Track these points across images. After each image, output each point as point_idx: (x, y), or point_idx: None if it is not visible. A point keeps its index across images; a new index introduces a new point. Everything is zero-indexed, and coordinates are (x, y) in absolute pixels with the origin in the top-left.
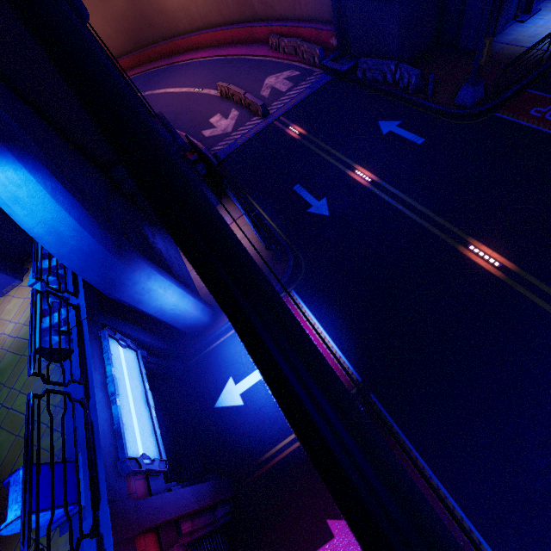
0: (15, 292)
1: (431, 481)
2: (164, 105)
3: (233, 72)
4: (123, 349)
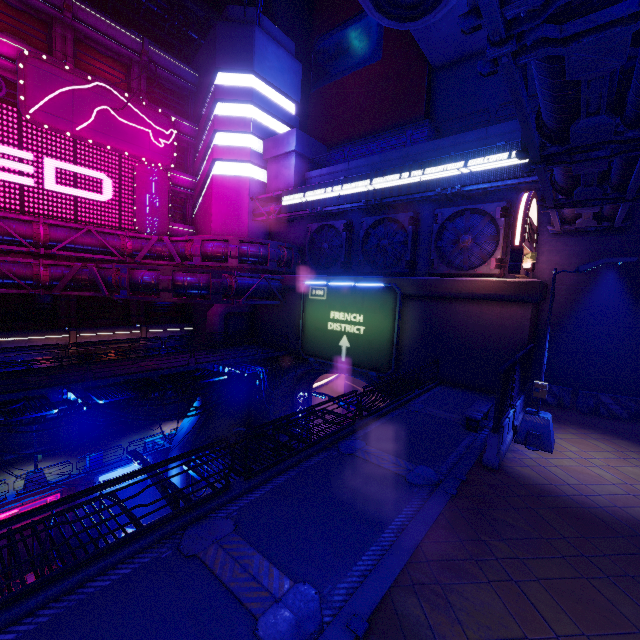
0: None
1: None
2: None
3: None
4: None
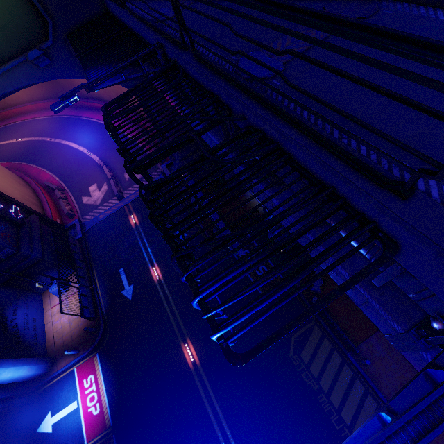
0: None
1: None
2: (65, 159)
3: (114, 145)
4: None
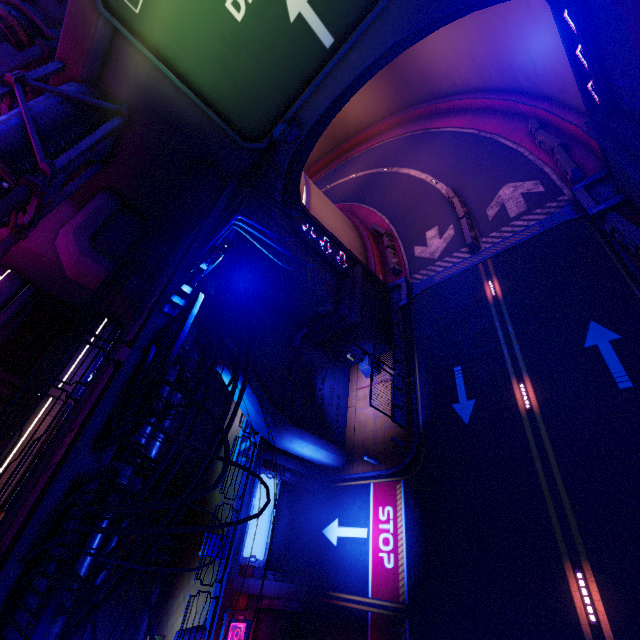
0: None
1: None
2: (400, 194)
3: (475, 163)
4: (269, 480)
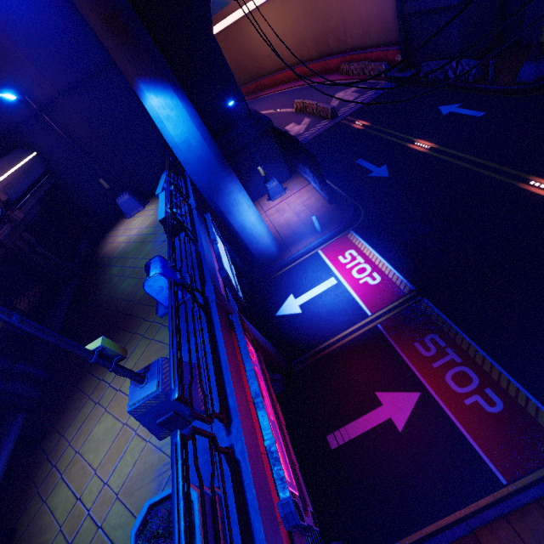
0: (139, 214)
1: (485, 361)
2: None
3: (307, 95)
4: (217, 235)
